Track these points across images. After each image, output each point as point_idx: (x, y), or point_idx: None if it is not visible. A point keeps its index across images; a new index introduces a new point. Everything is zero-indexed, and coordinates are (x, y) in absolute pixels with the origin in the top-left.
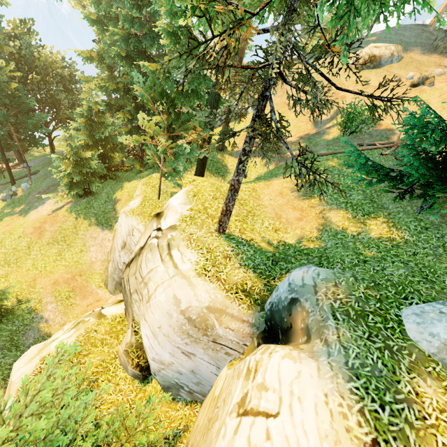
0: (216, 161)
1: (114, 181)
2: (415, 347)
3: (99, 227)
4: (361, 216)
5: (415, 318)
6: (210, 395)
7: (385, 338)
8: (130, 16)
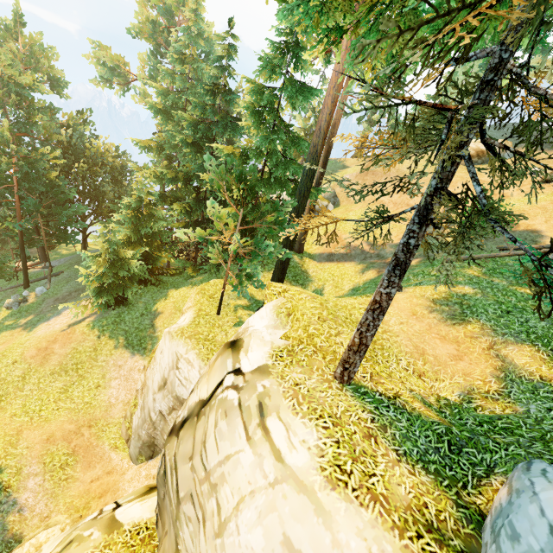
0: (293, 266)
1: (156, 288)
2: None
3: (128, 350)
4: None
5: None
6: None
7: None
8: (202, 102)
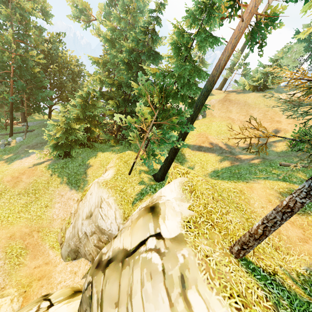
0: None
1: (90, 149)
2: None
3: (68, 186)
4: None
5: None
6: None
7: None
8: (137, 38)
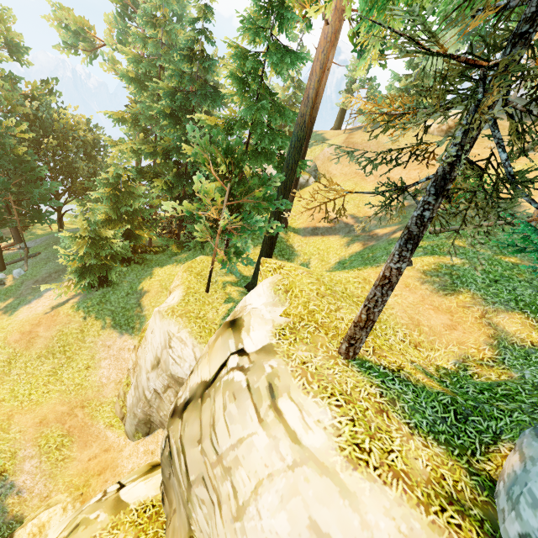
0: (278, 241)
1: (140, 267)
2: None
3: (116, 330)
4: None
5: None
6: None
7: None
8: (179, 70)
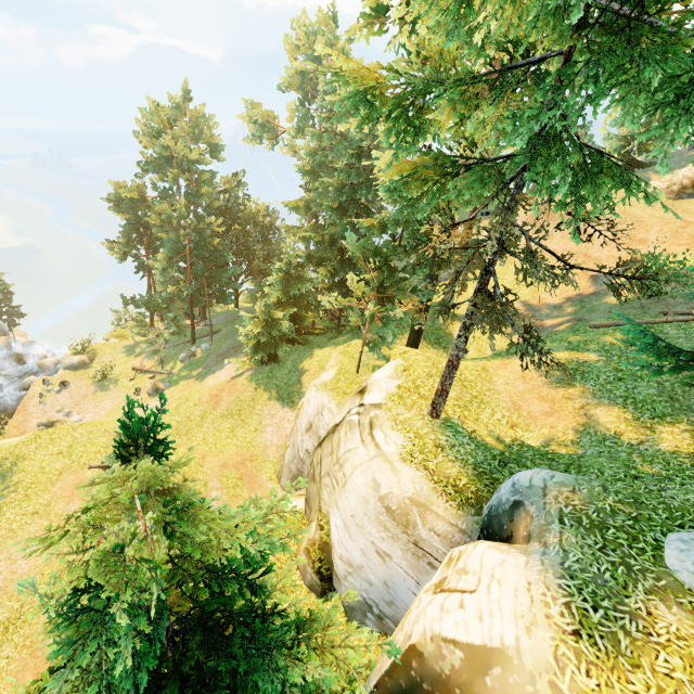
0: (436, 328)
1: (302, 347)
2: (671, 576)
3: (279, 402)
4: (648, 418)
5: (680, 545)
6: (405, 614)
7: (626, 555)
8: (347, 168)
